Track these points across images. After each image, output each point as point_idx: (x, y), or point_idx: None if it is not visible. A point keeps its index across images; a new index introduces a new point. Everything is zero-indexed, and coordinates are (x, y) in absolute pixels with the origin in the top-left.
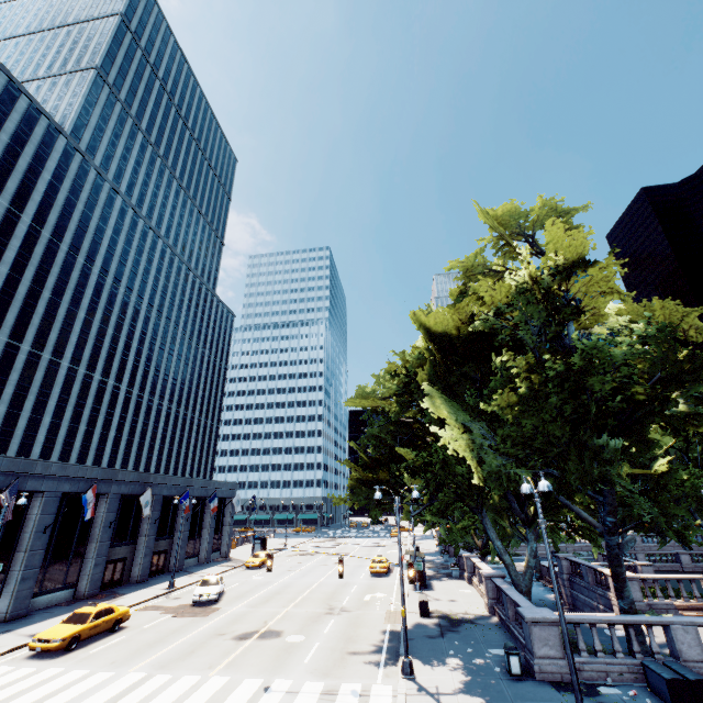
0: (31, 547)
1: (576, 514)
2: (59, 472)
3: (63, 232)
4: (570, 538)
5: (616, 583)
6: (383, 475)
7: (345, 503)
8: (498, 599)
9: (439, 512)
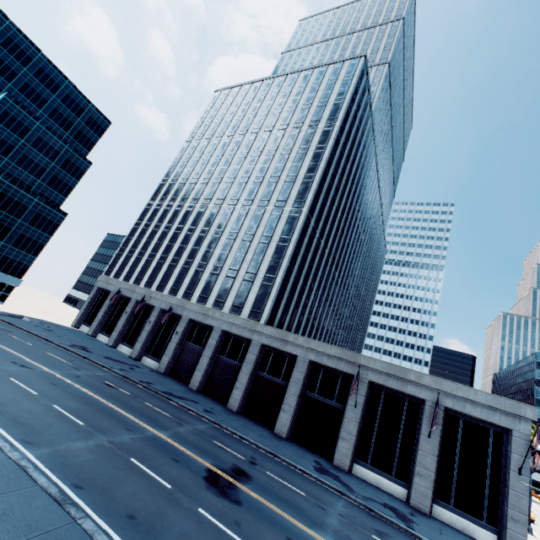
0: None
1: None
2: None
3: (357, 187)
4: None
5: None
6: None
7: None
8: None
9: None
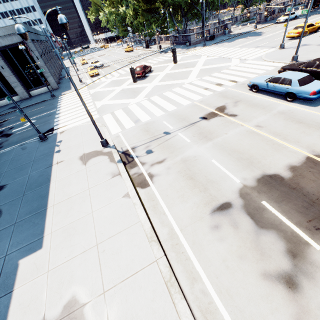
0: (47, 62)
1: (197, 10)
2: (31, 31)
3: None
4: (194, 17)
5: (203, 24)
6: (153, 7)
7: (143, 20)
8: (174, 41)
9: (143, 25)
